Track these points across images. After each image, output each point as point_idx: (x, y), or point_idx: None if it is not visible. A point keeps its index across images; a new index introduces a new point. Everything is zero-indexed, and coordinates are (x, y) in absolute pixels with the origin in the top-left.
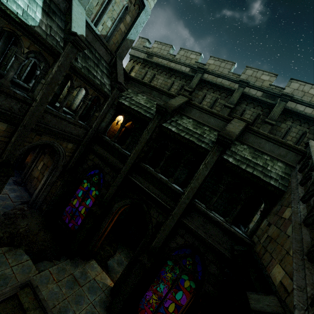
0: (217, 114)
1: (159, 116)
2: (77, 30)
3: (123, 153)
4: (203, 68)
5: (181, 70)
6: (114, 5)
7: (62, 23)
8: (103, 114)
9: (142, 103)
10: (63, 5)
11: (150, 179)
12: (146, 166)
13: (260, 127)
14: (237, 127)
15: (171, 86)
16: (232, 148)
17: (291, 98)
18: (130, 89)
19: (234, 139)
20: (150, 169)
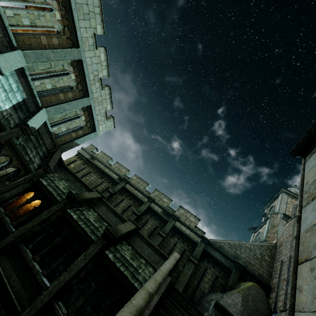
0: (119, 214)
1: (67, 201)
2: (32, 123)
3: (7, 229)
4: (127, 180)
5: (111, 176)
6: (73, 122)
7: (23, 116)
8: (14, 185)
9: (60, 188)
10: (33, 109)
11: (19, 267)
12: (25, 249)
13: (155, 237)
14: (127, 228)
15: (100, 184)
16: (118, 246)
17: (178, 219)
18: (58, 174)
19: (118, 236)
20: (29, 253)
